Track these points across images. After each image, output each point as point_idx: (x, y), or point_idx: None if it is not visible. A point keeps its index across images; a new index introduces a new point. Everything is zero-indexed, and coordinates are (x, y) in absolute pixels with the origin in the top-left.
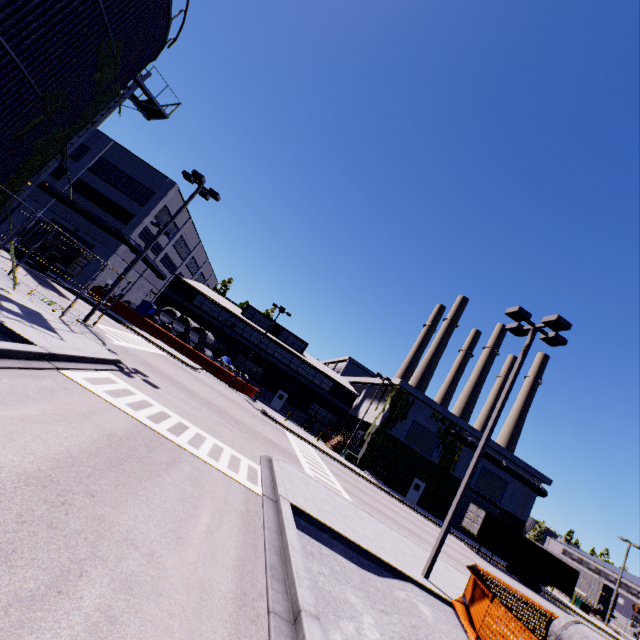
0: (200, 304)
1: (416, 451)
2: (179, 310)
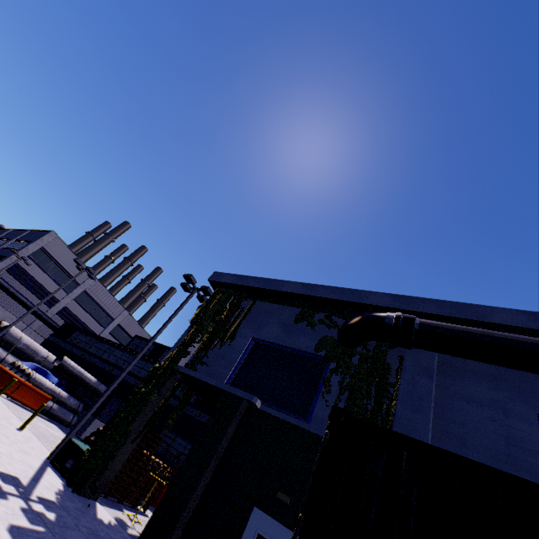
0: (74, 339)
1: (258, 410)
2: (50, 351)
